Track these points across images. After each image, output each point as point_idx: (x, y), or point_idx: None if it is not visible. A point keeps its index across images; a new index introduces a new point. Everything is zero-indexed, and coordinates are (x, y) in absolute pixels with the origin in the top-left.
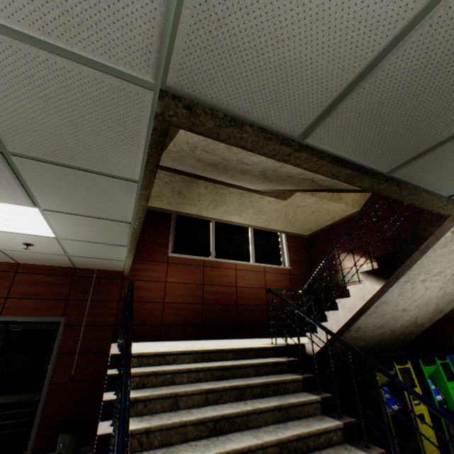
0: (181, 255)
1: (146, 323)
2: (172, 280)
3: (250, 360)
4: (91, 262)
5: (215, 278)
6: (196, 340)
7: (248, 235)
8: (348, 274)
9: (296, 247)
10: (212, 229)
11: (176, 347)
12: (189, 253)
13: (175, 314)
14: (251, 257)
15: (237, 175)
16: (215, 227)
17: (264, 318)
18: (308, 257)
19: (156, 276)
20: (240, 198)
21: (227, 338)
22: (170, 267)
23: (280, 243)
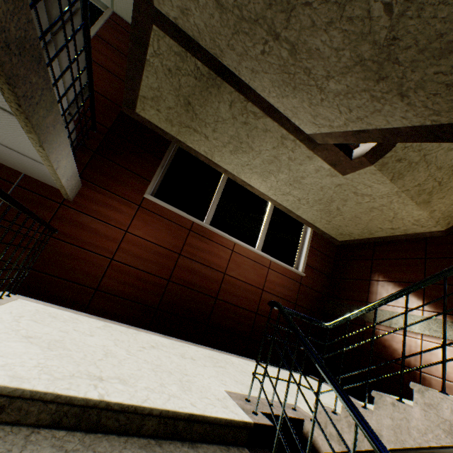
0: (162, 203)
1: (73, 280)
2: (137, 233)
3: (191, 447)
4: (3, 154)
5: (199, 252)
6: (141, 328)
7: (265, 212)
8: (385, 313)
9: (319, 250)
10: (220, 186)
11: (49, 361)
12: (176, 205)
13: (123, 281)
14: (258, 242)
15: (309, 39)
16: (225, 185)
17: (246, 329)
18: (330, 269)
19: (115, 218)
20: (277, 146)
21: (186, 338)
22: (141, 213)
23: (301, 239)
